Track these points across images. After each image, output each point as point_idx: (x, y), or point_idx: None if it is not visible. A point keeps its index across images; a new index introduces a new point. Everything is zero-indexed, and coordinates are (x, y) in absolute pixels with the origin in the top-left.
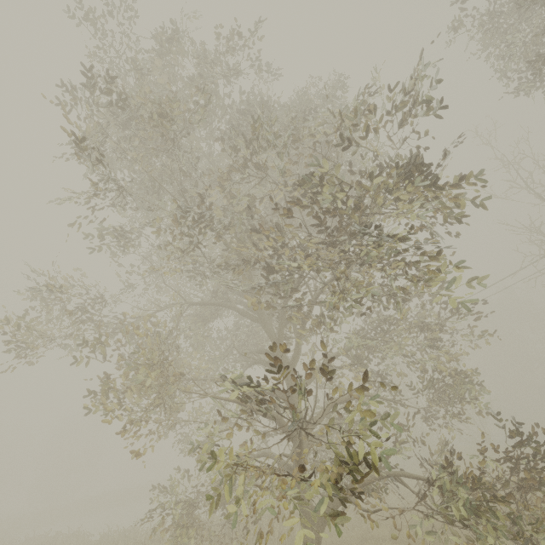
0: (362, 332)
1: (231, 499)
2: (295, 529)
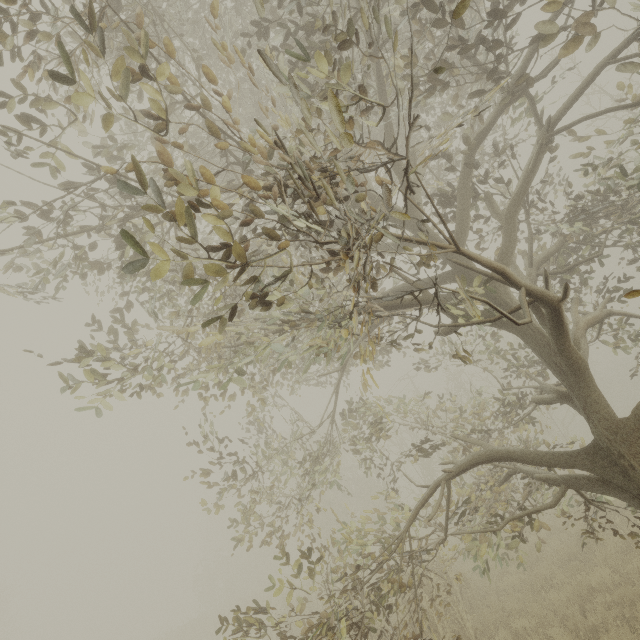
0: (540, 248)
1: (272, 637)
2: (467, 625)
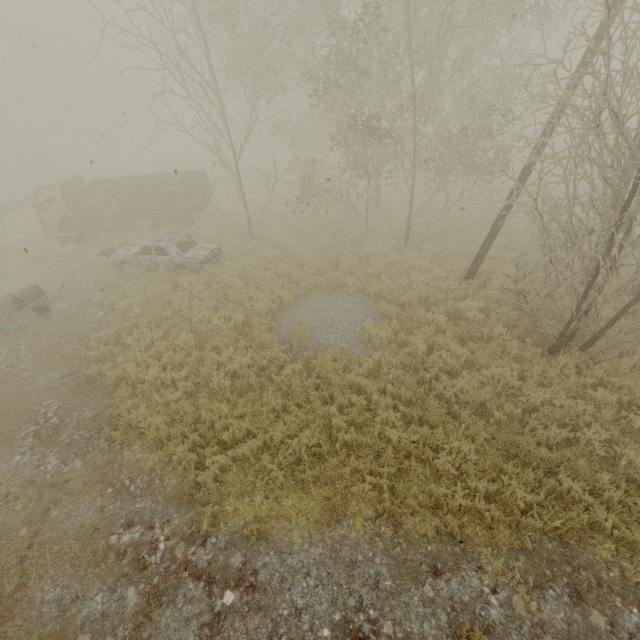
0: None
1: None
2: None
